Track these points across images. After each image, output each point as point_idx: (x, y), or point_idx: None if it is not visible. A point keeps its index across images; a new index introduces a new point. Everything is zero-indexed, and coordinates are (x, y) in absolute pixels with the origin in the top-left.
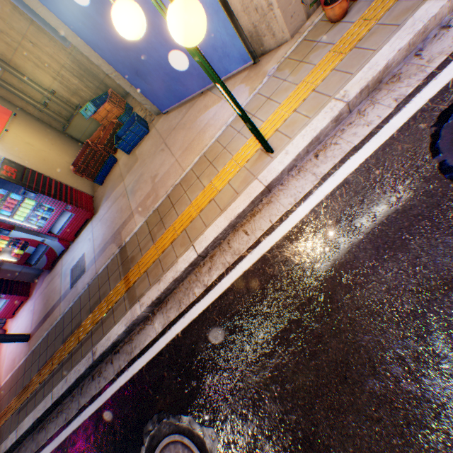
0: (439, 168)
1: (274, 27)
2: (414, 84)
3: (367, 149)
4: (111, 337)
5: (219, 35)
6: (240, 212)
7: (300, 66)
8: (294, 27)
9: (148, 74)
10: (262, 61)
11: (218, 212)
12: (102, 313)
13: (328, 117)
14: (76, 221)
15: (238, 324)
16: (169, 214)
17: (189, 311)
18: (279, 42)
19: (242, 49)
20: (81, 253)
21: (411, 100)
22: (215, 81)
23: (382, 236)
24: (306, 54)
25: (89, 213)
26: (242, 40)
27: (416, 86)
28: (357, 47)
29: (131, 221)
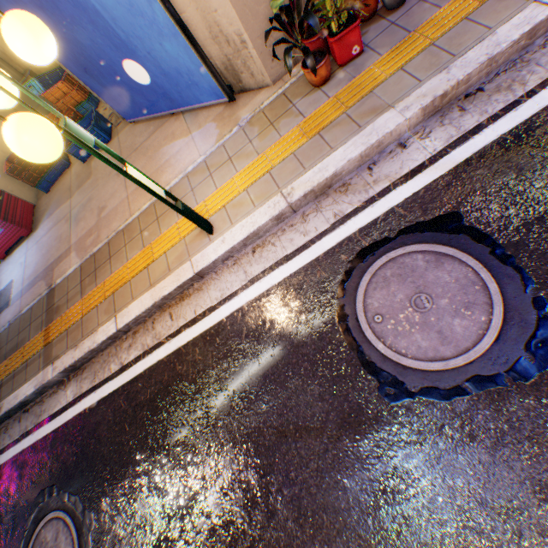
0: (337, 312)
1: (253, 67)
2: (355, 204)
3: (295, 263)
4: (19, 395)
5: (182, 59)
6: (166, 295)
7: (269, 130)
8: (278, 72)
9: (101, 76)
10: (240, 101)
11: (147, 286)
12: (17, 365)
13: (269, 214)
14: (7, 238)
15: (139, 416)
16: (104, 266)
17: (102, 386)
18: (260, 84)
19: (213, 83)
20: (10, 278)
21: (347, 222)
22: (123, 162)
23: (274, 365)
24: (279, 116)
25: (24, 230)
26: (212, 73)
27: (356, 207)
28: (321, 135)
29: (67, 258)
